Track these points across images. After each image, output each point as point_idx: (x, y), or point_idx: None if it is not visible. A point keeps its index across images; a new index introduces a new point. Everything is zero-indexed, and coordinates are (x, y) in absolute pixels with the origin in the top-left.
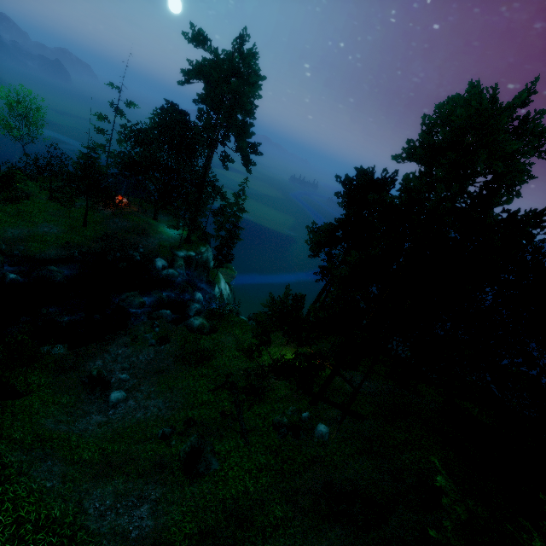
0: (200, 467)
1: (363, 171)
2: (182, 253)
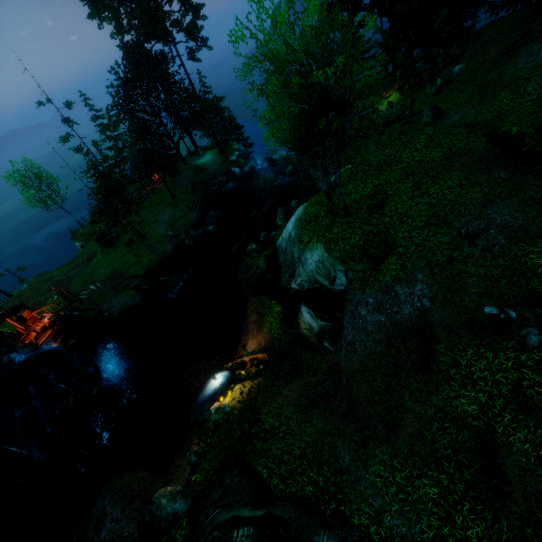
0: (442, 111)
1: None
2: (233, 158)
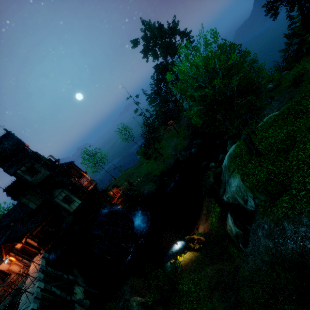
0: None
1: None
2: None
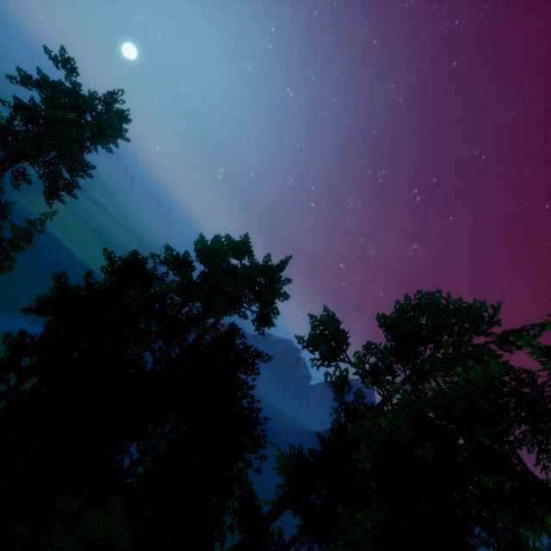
0: None
1: (137, 258)
2: None
